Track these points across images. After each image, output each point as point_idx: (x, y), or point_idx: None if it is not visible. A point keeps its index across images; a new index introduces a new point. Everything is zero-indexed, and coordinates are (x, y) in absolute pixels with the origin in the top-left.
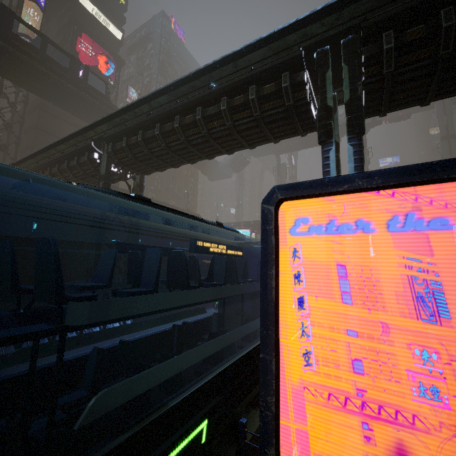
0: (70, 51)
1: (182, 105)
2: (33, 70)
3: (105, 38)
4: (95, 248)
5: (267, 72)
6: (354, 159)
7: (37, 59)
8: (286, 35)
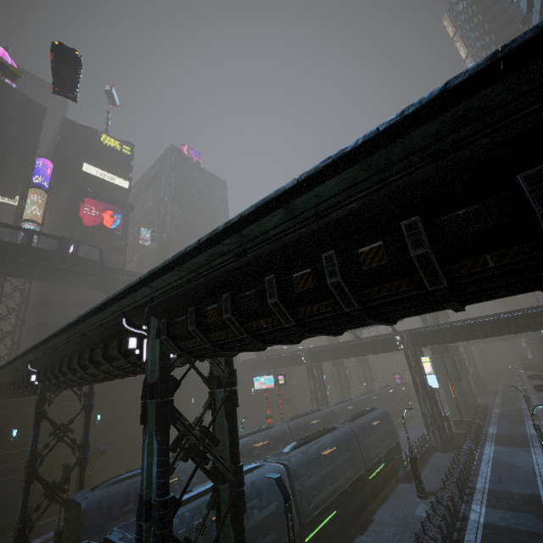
0: (74, 219)
1: (69, 349)
2: (19, 265)
3: (113, 191)
4: (22, 497)
5: (107, 333)
6: (157, 461)
7: (22, 255)
8: (102, 309)
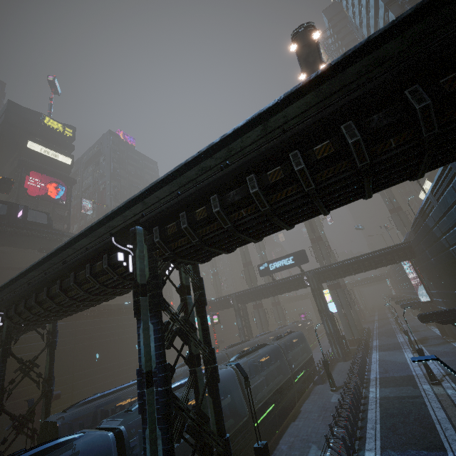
0: (19, 189)
1: (48, 278)
2: None
3: (56, 167)
4: None
5: (95, 253)
6: (154, 339)
7: None
8: (94, 230)
